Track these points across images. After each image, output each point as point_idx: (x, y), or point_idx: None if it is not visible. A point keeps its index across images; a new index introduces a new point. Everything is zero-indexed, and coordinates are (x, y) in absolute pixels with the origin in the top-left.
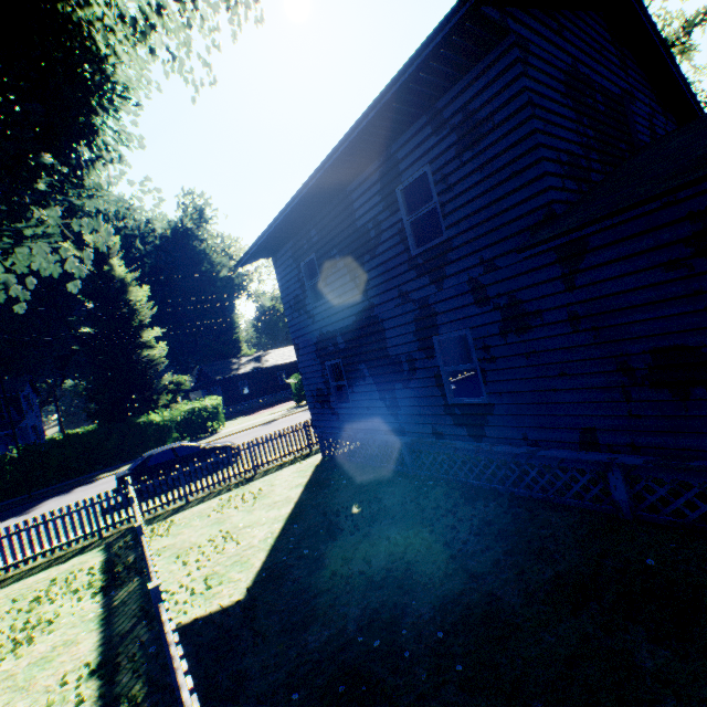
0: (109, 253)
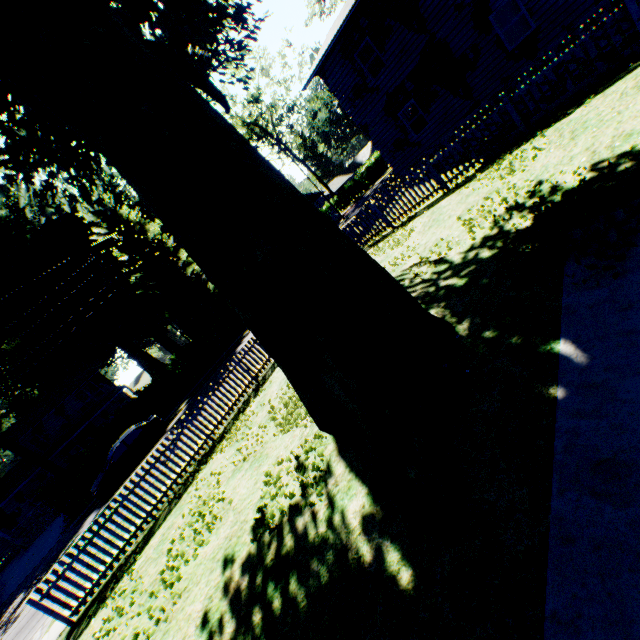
0: (114, 207)
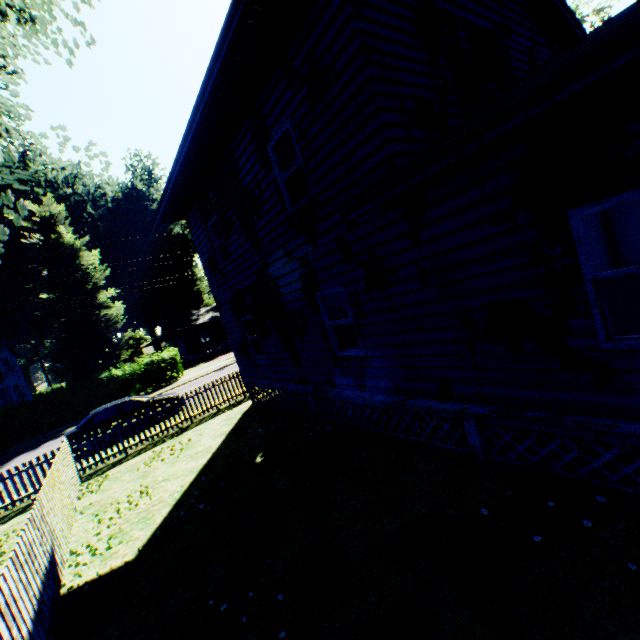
0: (56, 221)
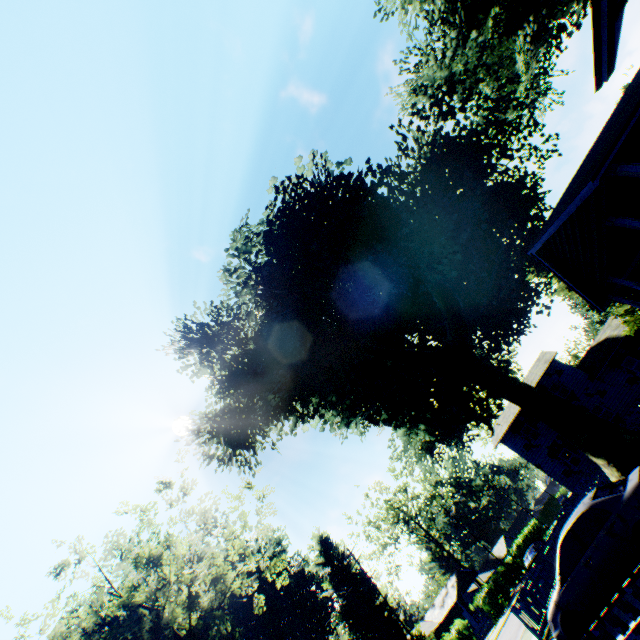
0: (332, 539)
